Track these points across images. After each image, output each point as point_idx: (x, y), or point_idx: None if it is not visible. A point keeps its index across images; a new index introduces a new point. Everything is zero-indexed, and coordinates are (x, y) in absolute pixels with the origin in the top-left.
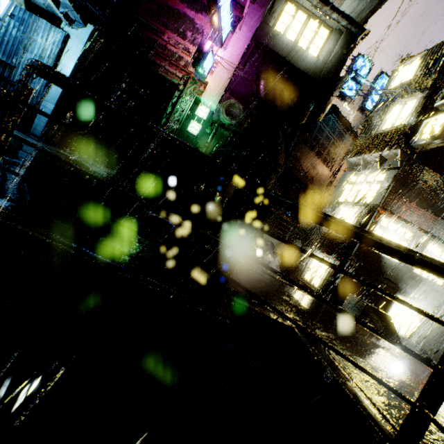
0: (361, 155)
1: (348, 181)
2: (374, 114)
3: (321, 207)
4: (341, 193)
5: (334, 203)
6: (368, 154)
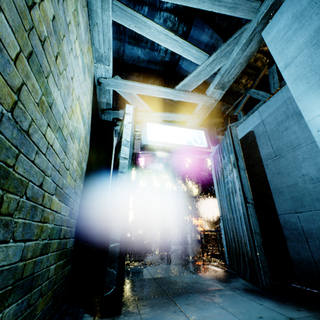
0: None
1: None
2: None
3: None
4: None
5: None
6: None
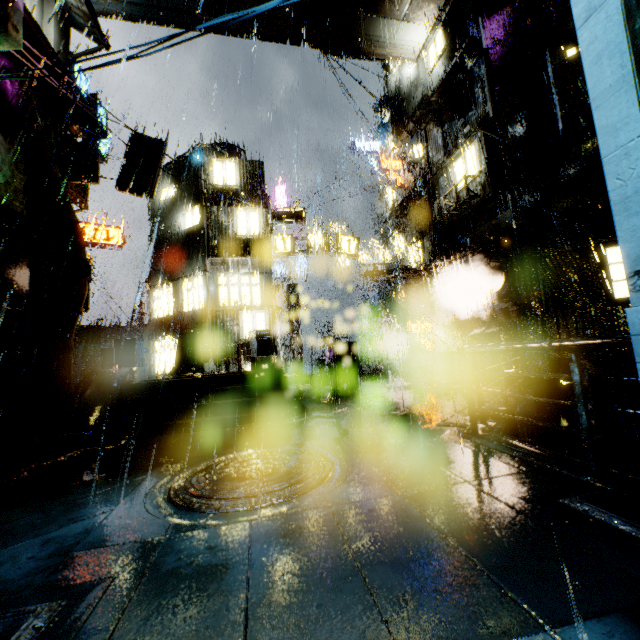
0: (230, 258)
1: (219, 282)
2: (216, 209)
3: (213, 318)
4: (219, 297)
5: (231, 311)
6: (239, 258)
